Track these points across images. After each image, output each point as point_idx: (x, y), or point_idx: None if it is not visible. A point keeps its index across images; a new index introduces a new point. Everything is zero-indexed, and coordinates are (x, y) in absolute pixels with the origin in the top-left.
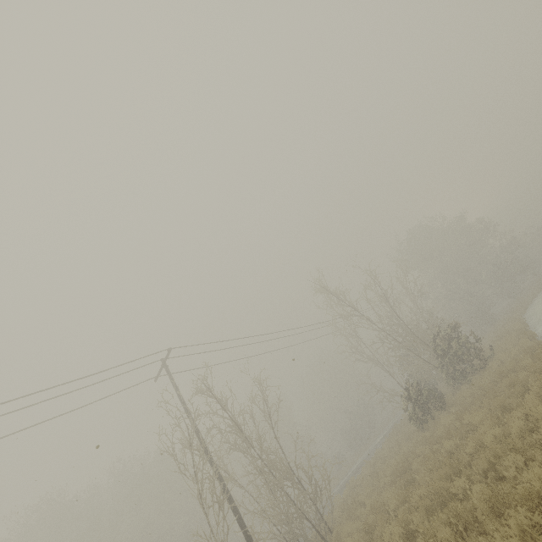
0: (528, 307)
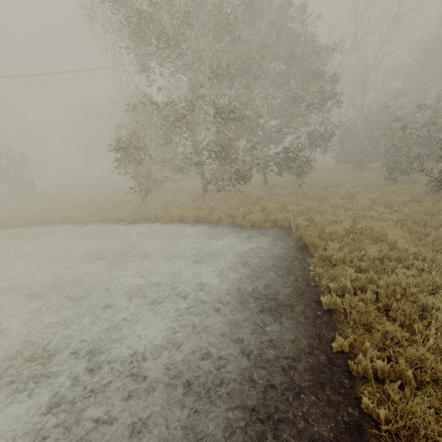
0: (43, 225)
